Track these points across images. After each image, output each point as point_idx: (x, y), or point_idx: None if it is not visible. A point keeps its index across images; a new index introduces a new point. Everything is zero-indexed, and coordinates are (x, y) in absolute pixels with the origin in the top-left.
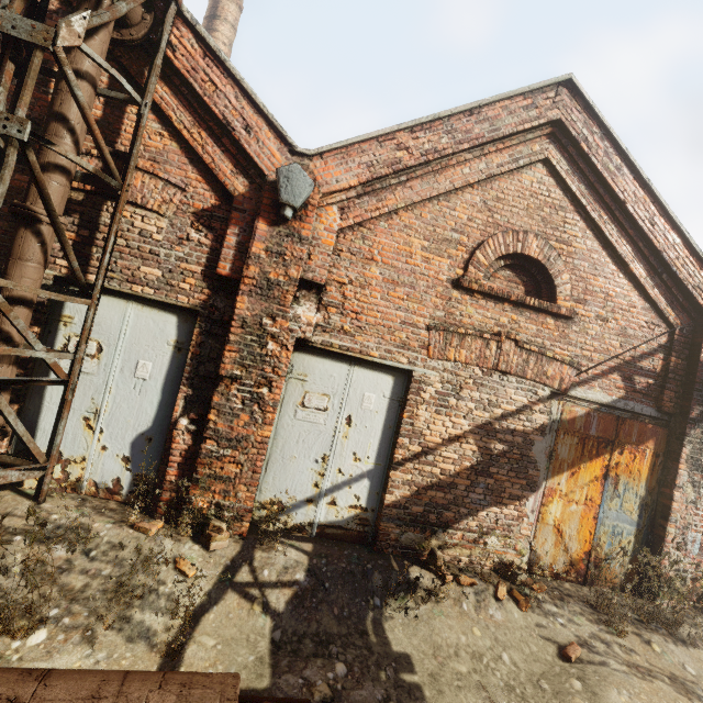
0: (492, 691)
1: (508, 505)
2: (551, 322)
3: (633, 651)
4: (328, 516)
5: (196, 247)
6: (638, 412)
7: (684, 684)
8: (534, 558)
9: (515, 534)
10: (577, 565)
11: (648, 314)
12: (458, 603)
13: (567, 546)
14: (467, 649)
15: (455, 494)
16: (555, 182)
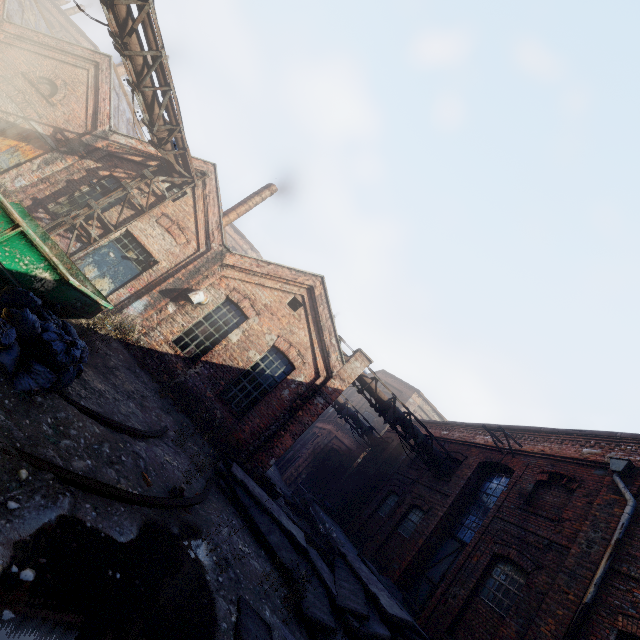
0: None
1: None
2: (45, 102)
3: None
4: None
5: None
6: (49, 143)
7: None
8: None
9: None
10: None
11: (83, 123)
12: None
13: None
14: None
15: None
16: (88, 77)
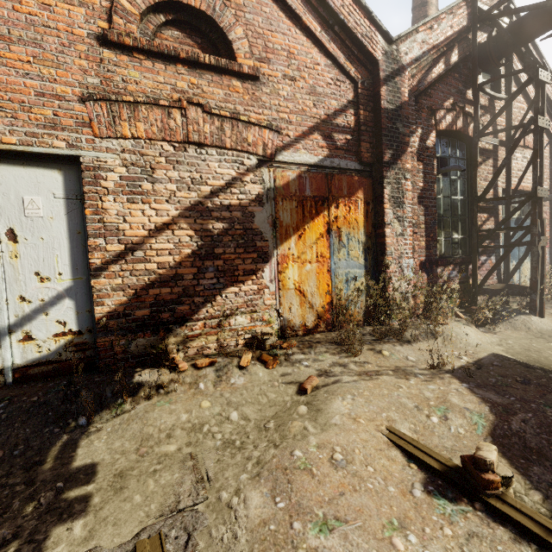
0: (202, 457)
1: (245, 282)
2: (239, 84)
3: (366, 363)
4: (27, 355)
5: None
6: (344, 167)
7: (405, 370)
8: (285, 323)
9: (261, 307)
10: (324, 316)
11: (332, 71)
12: (194, 386)
13: (311, 303)
14: (185, 426)
15: (183, 286)
16: None
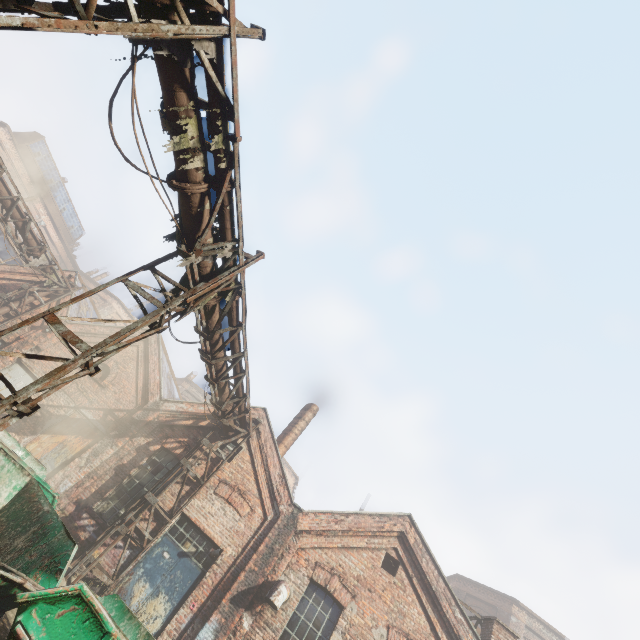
0: None
1: (19, 435)
2: (97, 386)
3: None
4: None
5: (24, 332)
6: (99, 428)
7: None
8: None
9: None
10: None
11: (133, 398)
12: None
13: None
14: None
15: None
16: (137, 352)
